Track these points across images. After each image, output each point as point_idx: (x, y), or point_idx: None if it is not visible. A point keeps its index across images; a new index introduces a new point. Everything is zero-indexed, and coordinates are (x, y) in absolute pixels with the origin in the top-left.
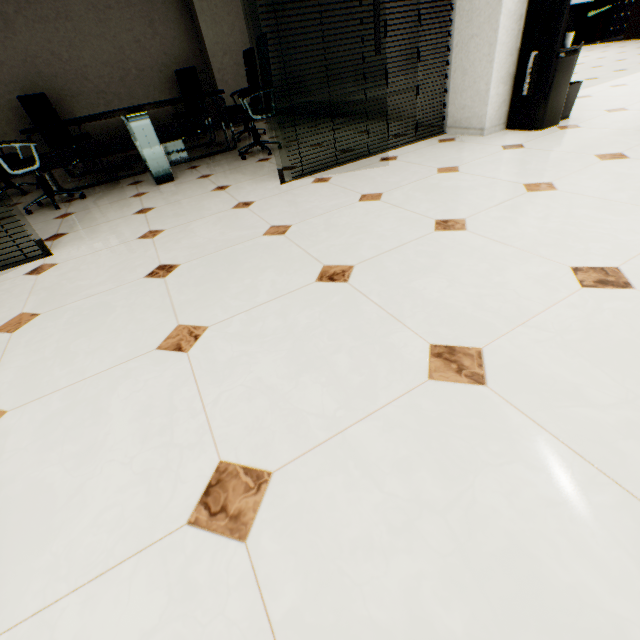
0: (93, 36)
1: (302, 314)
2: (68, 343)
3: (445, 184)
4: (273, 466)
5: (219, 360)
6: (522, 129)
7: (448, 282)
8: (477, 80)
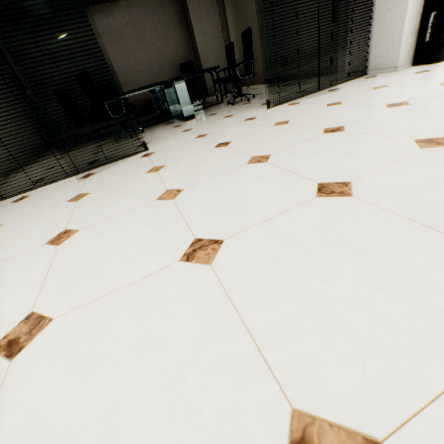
0: (135, 49)
1: (325, 143)
2: (193, 170)
3: (382, 92)
4: (349, 180)
5: (288, 161)
6: (424, 64)
7: (410, 122)
8: (392, 36)
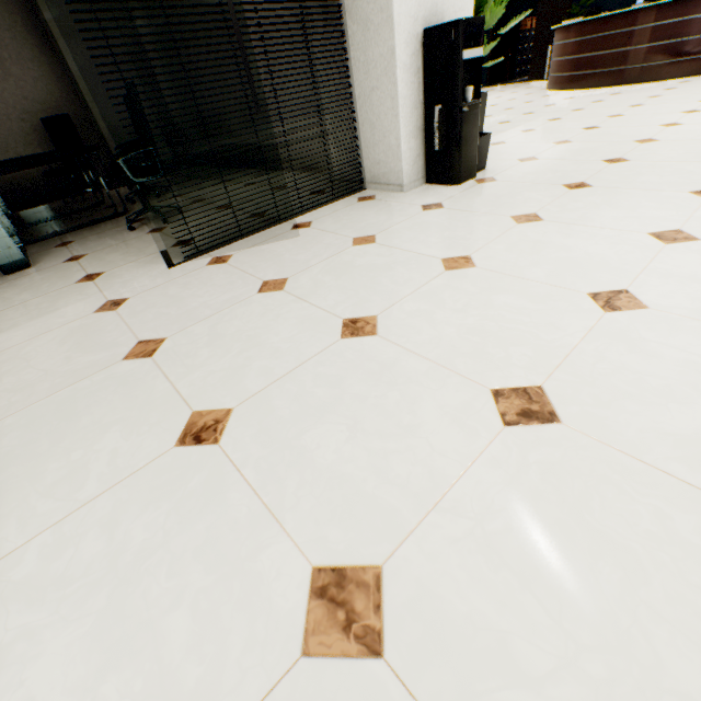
0: None
1: (140, 520)
2: None
3: (359, 262)
4: None
5: None
6: (442, 183)
7: (349, 431)
8: (387, 134)
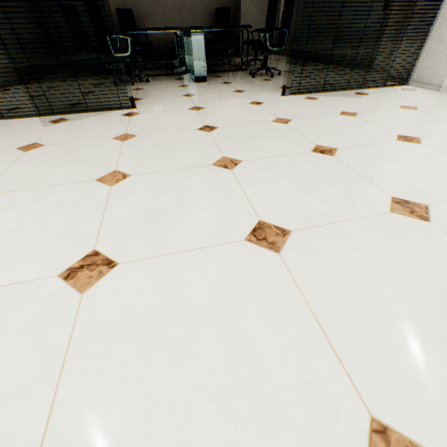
0: None
1: (303, 166)
2: (158, 152)
3: (406, 115)
4: (291, 228)
5: (252, 177)
6: None
7: (406, 169)
8: None
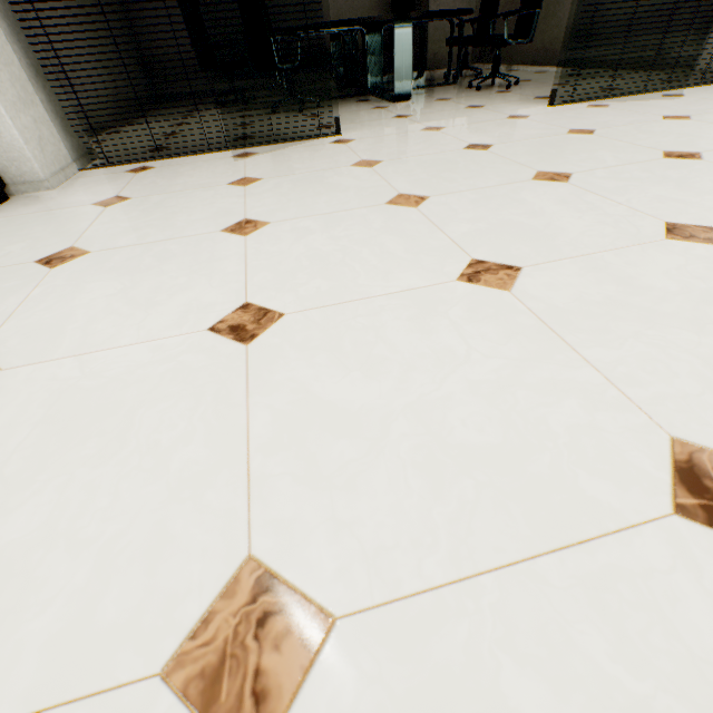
0: None
1: (668, 172)
2: (436, 174)
3: None
4: None
5: (606, 187)
6: None
7: None
8: None
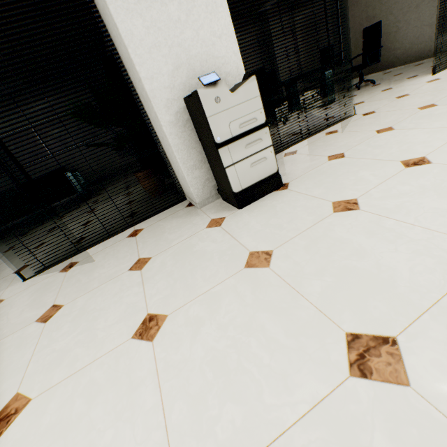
0: None
1: None
2: None
3: None
4: None
5: None
6: None
7: None
8: None
